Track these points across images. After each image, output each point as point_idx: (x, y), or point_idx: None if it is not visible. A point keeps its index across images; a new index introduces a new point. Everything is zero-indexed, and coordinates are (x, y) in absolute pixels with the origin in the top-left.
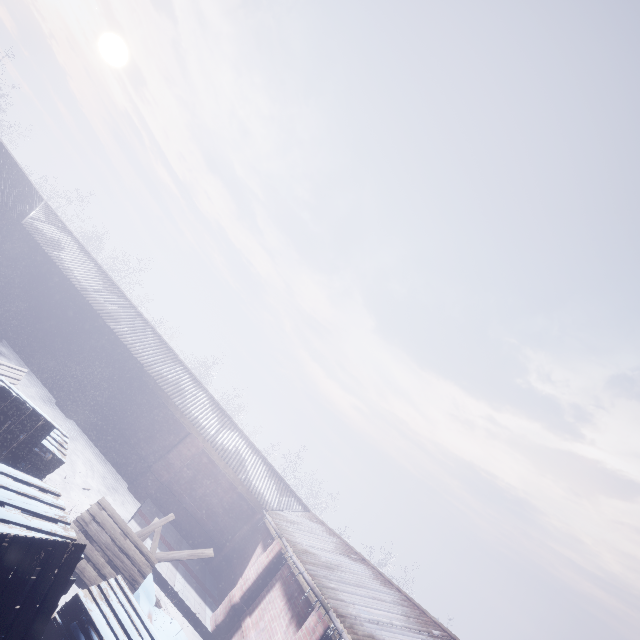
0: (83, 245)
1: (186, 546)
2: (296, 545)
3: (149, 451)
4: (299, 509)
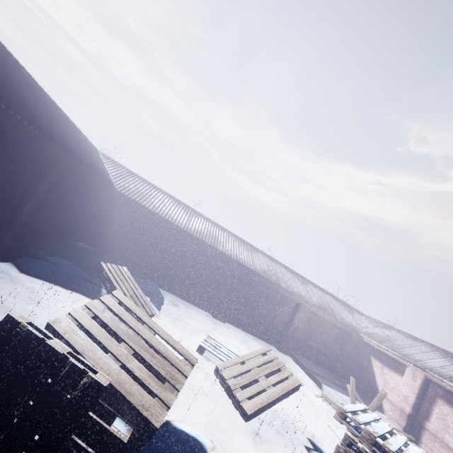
0: (147, 181)
1: (322, 368)
2: (440, 374)
3: (277, 323)
4: (361, 317)
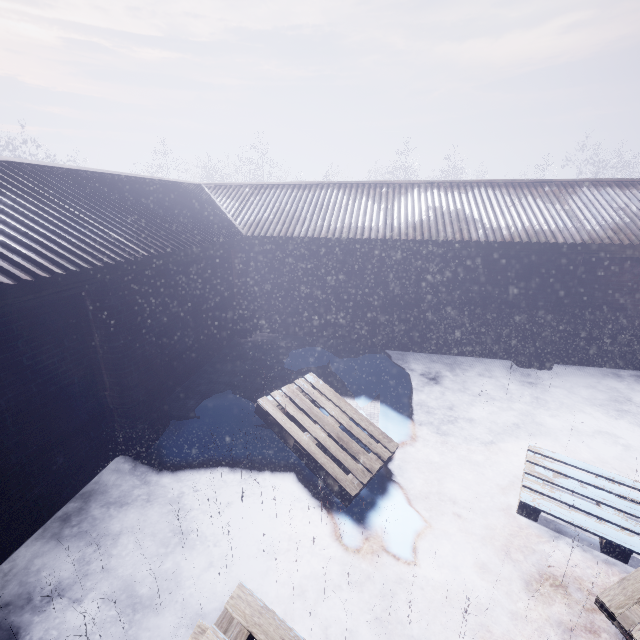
0: (289, 184)
1: None
2: None
3: None
4: None
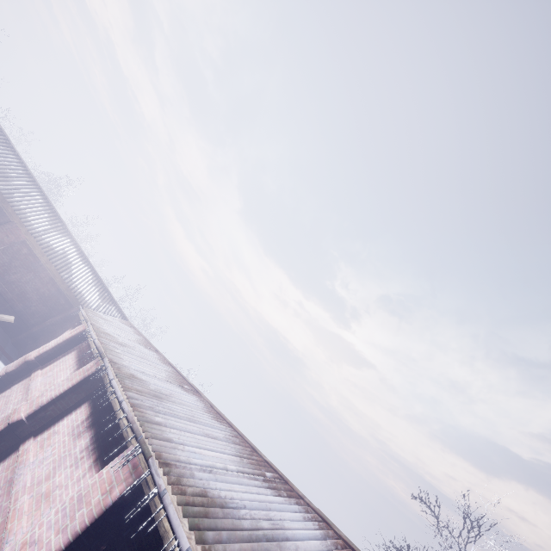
0: None
1: None
2: (99, 328)
3: None
4: (118, 316)
